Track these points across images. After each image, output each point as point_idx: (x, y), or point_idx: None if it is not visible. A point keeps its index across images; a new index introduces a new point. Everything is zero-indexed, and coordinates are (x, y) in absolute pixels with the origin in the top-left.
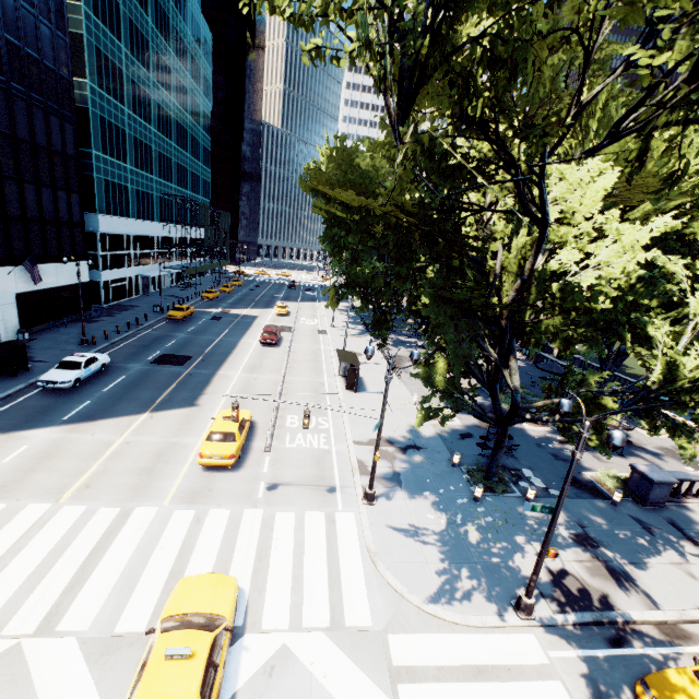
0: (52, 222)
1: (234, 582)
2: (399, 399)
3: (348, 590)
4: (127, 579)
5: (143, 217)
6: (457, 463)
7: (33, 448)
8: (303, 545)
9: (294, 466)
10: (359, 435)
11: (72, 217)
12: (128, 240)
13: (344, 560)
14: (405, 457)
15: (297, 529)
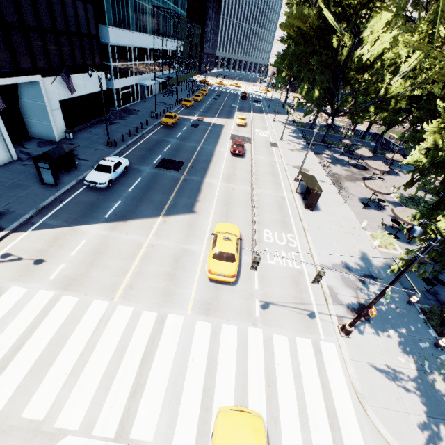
0: (76, 34)
1: (262, 427)
2: (347, 221)
3: (347, 433)
4: (172, 390)
5: (139, 30)
6: (413, 302)
7: (89, 243)
8: (300, 374)
9: (277, 285)
10: (323, 258)
11: (90, 29)
12: (130, 52)
13: (337, 398)
14: (365, 287)
15: (292, 355)
